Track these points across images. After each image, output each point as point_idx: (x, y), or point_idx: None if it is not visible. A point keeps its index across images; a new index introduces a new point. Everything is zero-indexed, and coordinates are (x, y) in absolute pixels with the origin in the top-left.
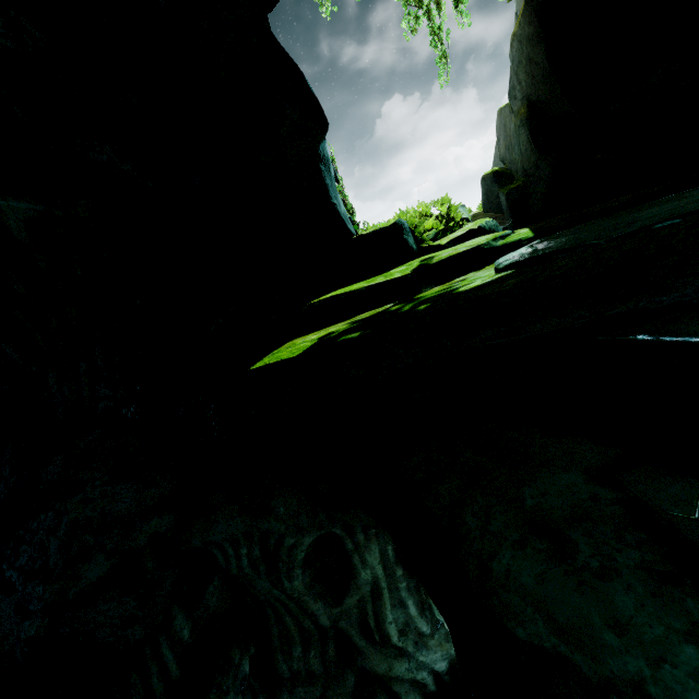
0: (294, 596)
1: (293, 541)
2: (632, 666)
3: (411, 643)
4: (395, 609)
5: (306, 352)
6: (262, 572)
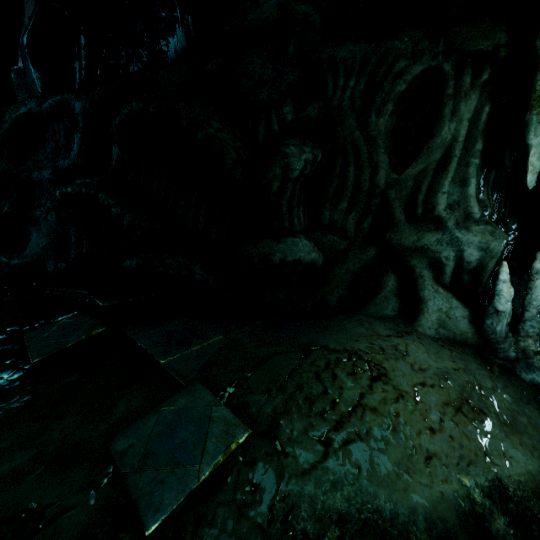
0: (372, 134)
1: (404, 64)
2: None
3: (453, 220)
4: (453, 186)
5: None
6: (357, 107)
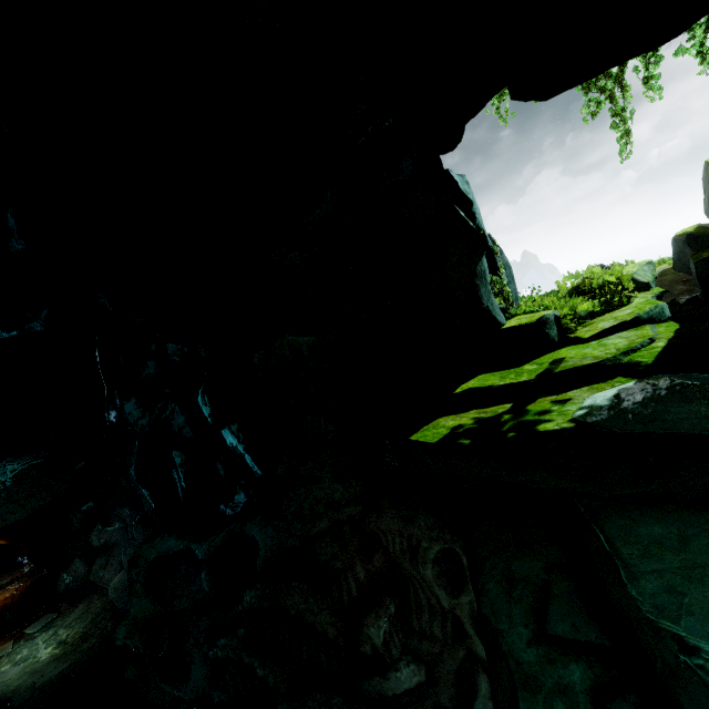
0: (425, 580)
1: (427, 545)
2: (504, 626)
3: None
4: None
5: (439, 442)
6: (407, 557)
